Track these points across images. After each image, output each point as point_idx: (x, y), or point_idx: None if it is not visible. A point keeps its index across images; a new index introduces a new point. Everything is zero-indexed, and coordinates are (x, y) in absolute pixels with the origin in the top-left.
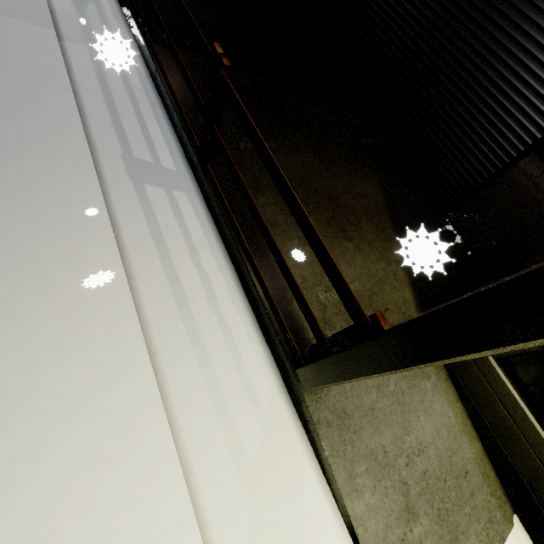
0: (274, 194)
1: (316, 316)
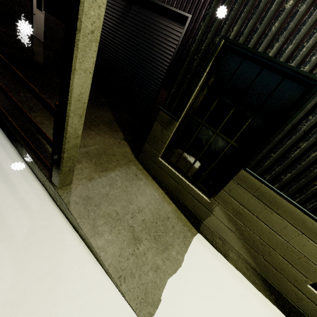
0: (43, 113)
1: None
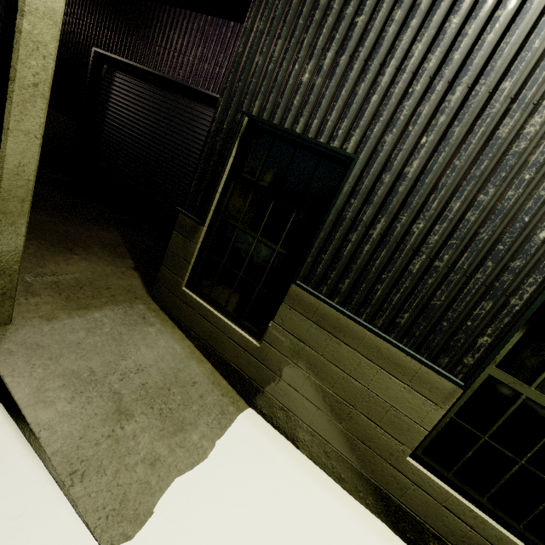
0: None
1: (17, 289)
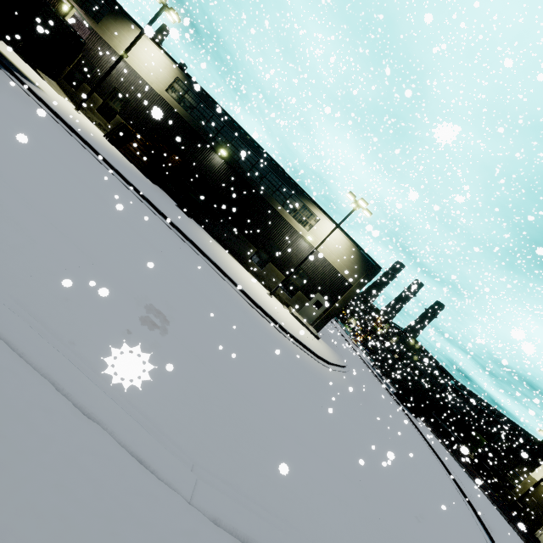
0: None
1: None
